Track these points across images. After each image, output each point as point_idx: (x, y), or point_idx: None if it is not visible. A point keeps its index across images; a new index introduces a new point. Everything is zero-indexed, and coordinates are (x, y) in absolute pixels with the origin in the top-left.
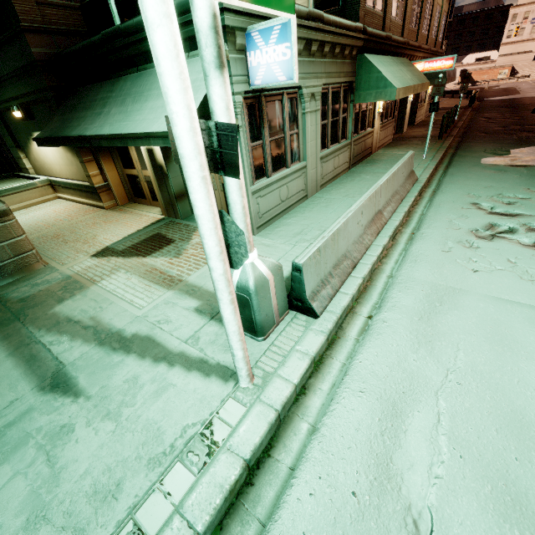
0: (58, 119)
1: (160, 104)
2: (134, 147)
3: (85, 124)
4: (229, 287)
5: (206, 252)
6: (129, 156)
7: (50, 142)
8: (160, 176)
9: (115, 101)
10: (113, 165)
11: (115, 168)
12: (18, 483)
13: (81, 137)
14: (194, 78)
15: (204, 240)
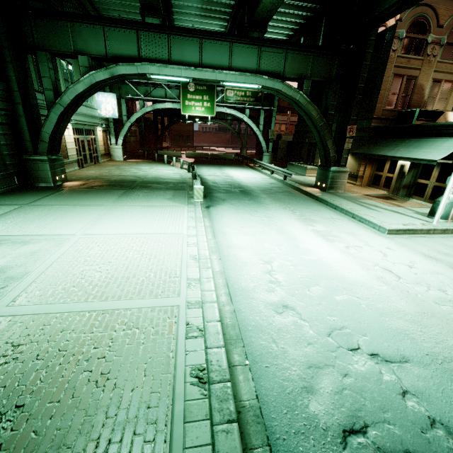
0: (366, 148)
1: (429, 151)
2: (389, 163)
3: (384, 151)
4: (449, 191)
5: (449, 181)
6: (383, 166)
7: (361, 155)
8: (400, 176)
9: (403, 146)
10: (370, 169)
11: (370, 170)
12: (373, 215)
13: (383, 155)
14: (449, 146)
15: (451, 179)
